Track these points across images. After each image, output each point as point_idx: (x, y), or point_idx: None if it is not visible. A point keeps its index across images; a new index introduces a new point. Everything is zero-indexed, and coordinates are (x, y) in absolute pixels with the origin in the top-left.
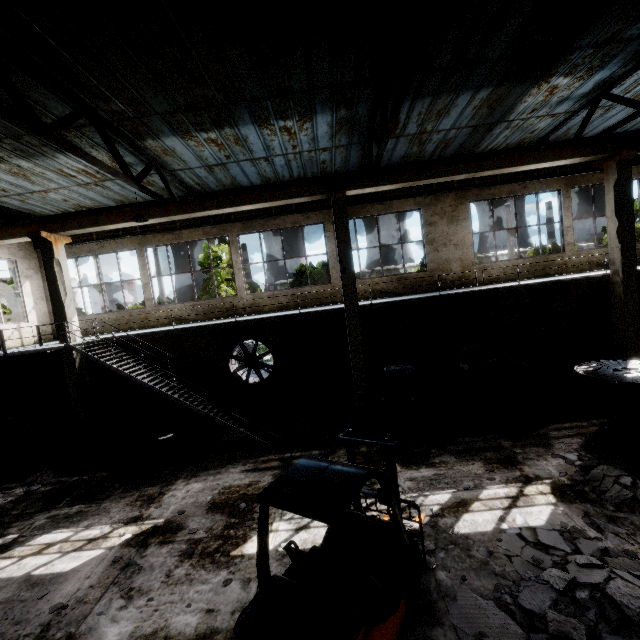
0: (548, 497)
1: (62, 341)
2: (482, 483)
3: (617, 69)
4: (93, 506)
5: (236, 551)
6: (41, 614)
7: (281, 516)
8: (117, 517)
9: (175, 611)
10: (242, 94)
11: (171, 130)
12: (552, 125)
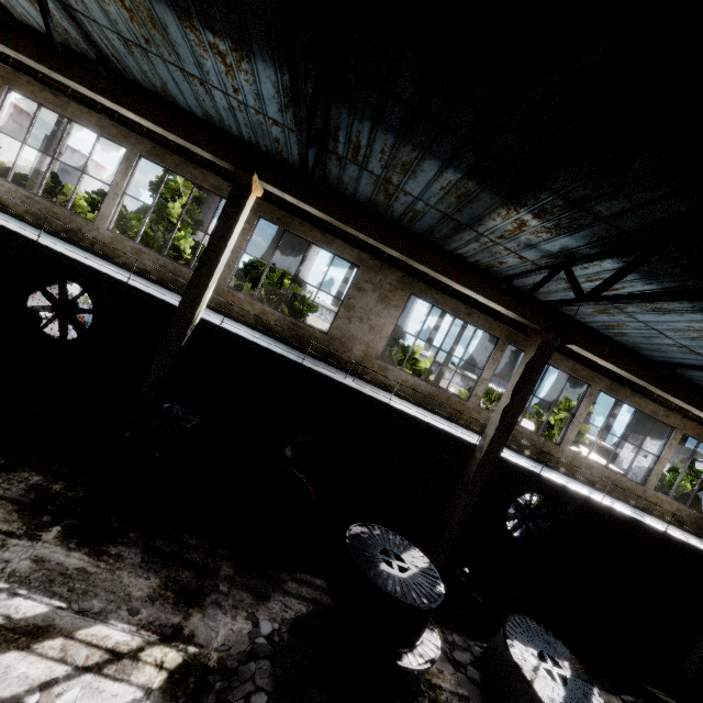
0: (158, 676)
1: None
2: (114, 612)
3: (583, 245)
4: None
5: None
6: None
7: None
8: None
9: None
10: None
11: None
12: (520, 268)
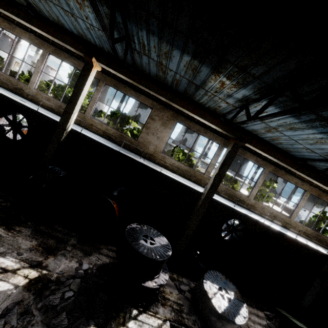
0: (23, 281)
1: None
2: (9, 253)
3: (252, 94)
4: None
5: None
6: None
7: None
8: None
9: None
10: None
11: None
12: (228, 109)
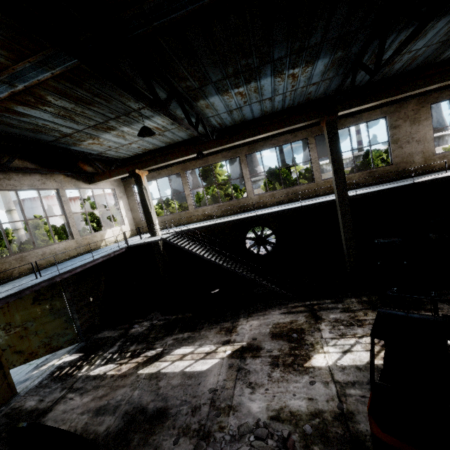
0: None
1: (152, 235)
2: None
3: None
4: (196, 333)
5: (307, 364)
6: (205, 393)
7: (326, 343)
8: (215, 340)
9: (287, 397)
10: (272, 57)
11: (216, 91)
12: None
